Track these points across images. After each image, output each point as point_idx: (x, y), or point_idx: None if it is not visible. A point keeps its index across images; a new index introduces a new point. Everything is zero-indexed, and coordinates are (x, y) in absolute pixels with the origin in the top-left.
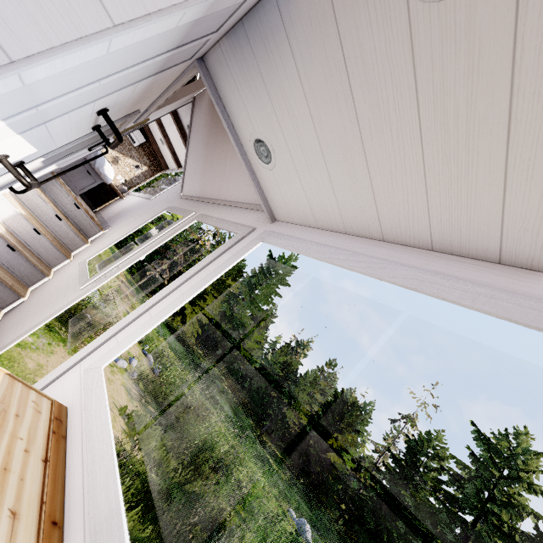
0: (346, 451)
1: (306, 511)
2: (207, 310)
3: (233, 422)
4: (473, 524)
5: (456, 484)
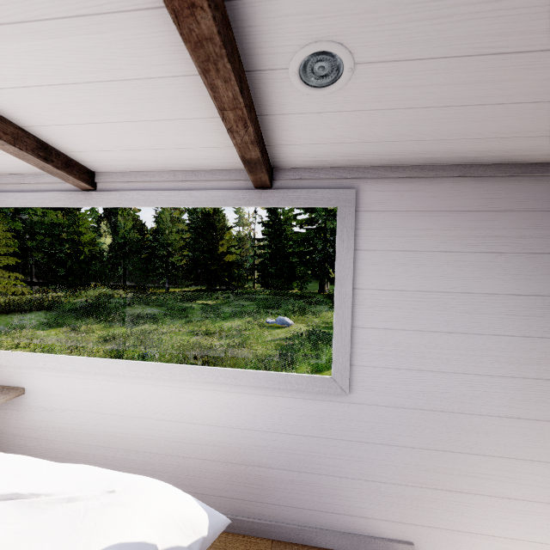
0: (233, 247)
1: (251, 304)
2: (0, 250)
3: (168, 314)
4: (325, 226)
5: (308, 211)
